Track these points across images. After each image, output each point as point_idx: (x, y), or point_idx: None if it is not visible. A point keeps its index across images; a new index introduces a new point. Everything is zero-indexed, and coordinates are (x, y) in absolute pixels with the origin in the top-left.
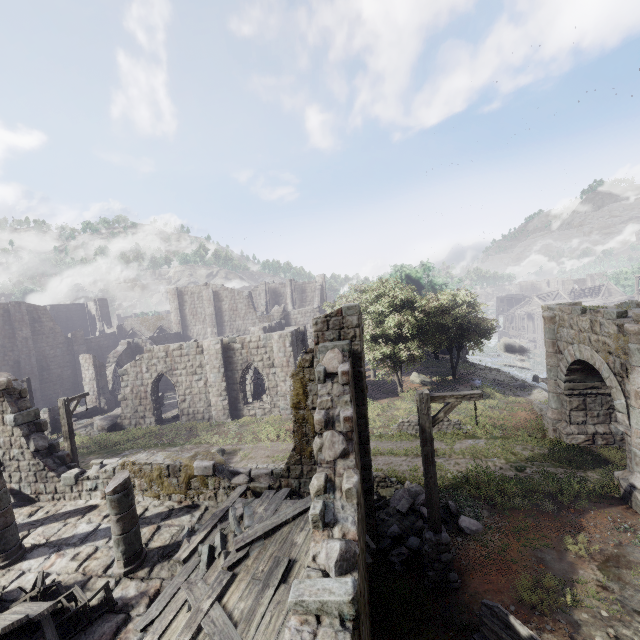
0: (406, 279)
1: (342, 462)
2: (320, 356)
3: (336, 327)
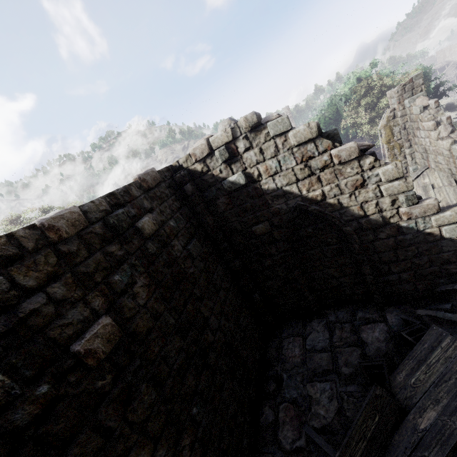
0: (359, 81)
1: (452, 135)
2: (411, 104)
3: (410, 90)
